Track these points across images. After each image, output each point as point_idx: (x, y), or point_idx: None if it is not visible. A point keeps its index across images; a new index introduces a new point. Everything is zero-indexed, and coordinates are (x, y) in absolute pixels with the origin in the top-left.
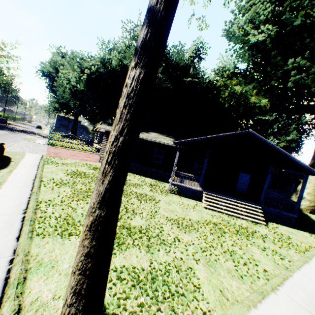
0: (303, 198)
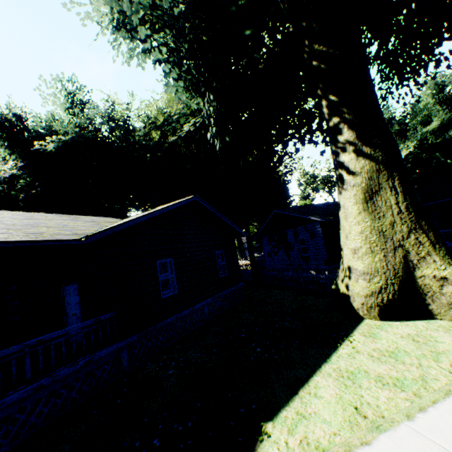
0: (351, 270)
